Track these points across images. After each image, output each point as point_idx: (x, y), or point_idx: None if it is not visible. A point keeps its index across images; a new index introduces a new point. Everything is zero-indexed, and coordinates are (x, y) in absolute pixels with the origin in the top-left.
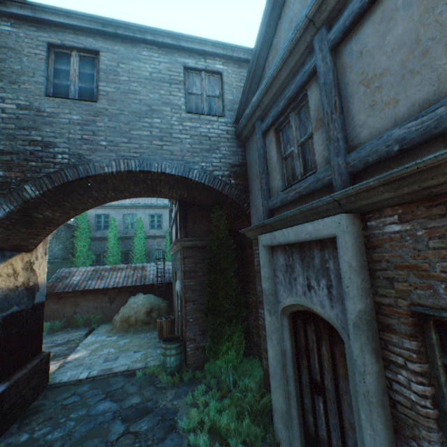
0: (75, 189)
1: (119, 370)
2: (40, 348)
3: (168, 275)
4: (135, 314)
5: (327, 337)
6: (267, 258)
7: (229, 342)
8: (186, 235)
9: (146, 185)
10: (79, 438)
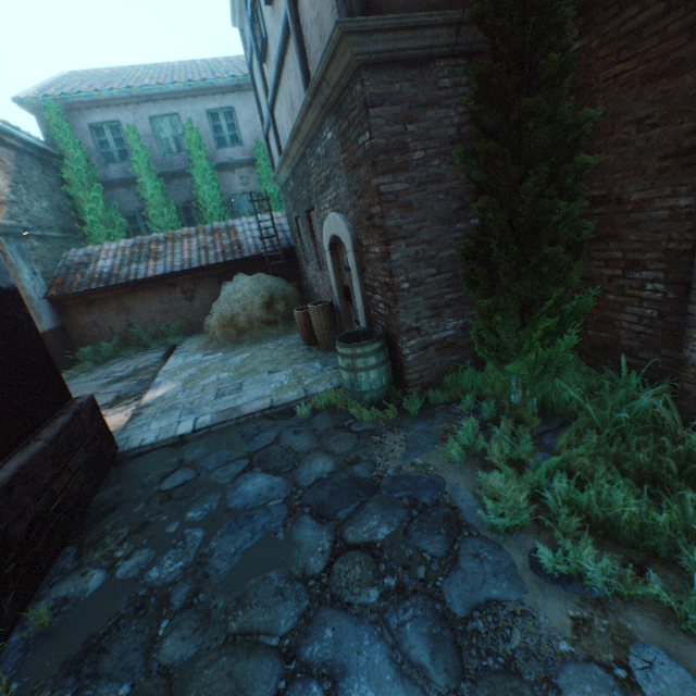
0: None
1: (255, 409)
2: (62, 393)
3: (283, 236)
4: (243, 311)
5: None
6: None
7: (547, 318)
8: (366, 13)
9: None
10: (228, 574)
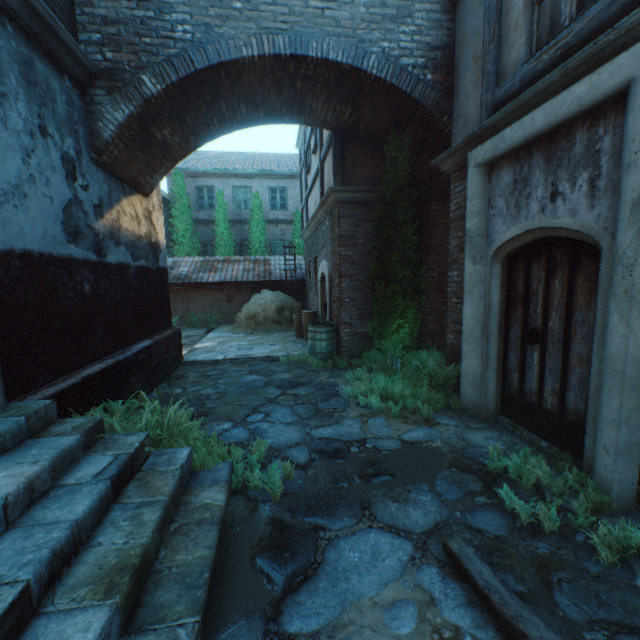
0: (202, 90)
1: (258, 356)
2: (170, 322)
3: (300, 271)
4: (262, 312)
5: (565, 266)
6: (480, 183)
7: (400, 320)
8: (344, 184)
9: (292, 93)
10: (235, 395)
